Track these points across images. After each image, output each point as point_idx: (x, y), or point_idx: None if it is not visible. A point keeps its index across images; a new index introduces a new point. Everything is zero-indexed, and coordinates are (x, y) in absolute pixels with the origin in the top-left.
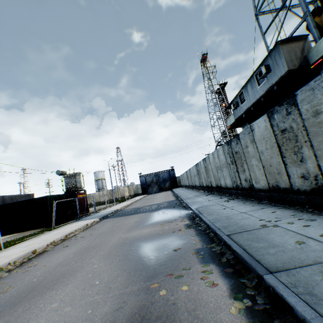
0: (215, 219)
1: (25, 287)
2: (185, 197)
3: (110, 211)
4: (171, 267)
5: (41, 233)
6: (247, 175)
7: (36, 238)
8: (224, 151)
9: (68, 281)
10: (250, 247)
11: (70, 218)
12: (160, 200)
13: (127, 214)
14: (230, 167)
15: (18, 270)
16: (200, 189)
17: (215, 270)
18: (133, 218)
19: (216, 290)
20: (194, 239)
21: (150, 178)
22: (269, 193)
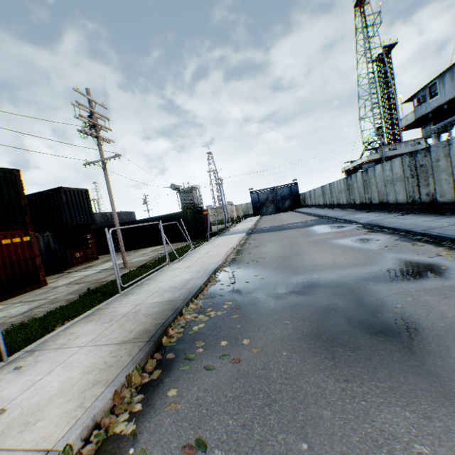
0: (400, 225)
1: (276, 257)
2: (335, 215)
3: (245, 229)
4: (383, 245)
5: (202, 243)
6: (430, 189)
7: (208, 245)
8: (402, 163)
9: (308, 253)
10: (442, 232)
11: (202, 235)
12: (296, 219)
13: (274, 230)
14: (407, 181)
15: (244, 255)
16: (347, 207)
17: (419, 243)
18: (292, 232)
19: (424, 247)
20: (386, 236)
21: (264, 195)
22: (454, 205)
